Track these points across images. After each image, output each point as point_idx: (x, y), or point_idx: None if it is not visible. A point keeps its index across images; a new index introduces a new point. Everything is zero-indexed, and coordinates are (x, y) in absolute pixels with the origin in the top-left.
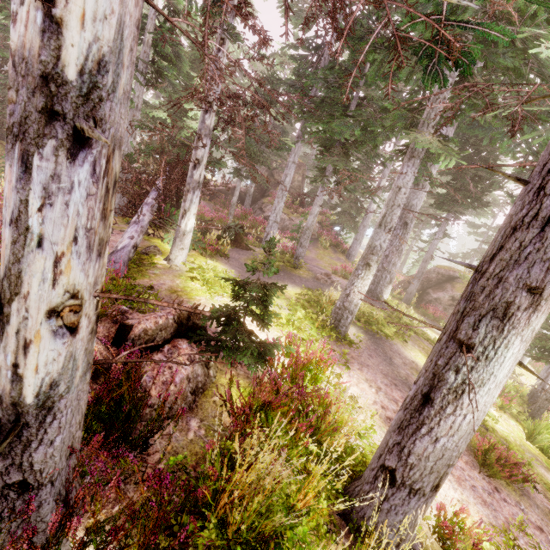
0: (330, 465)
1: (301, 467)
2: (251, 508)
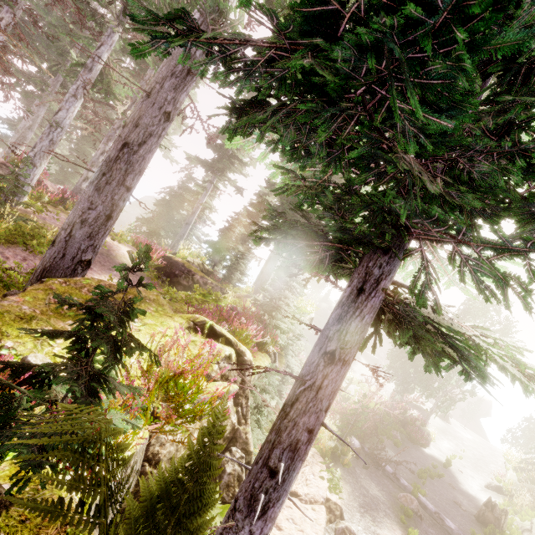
0: None
1: None
2: None
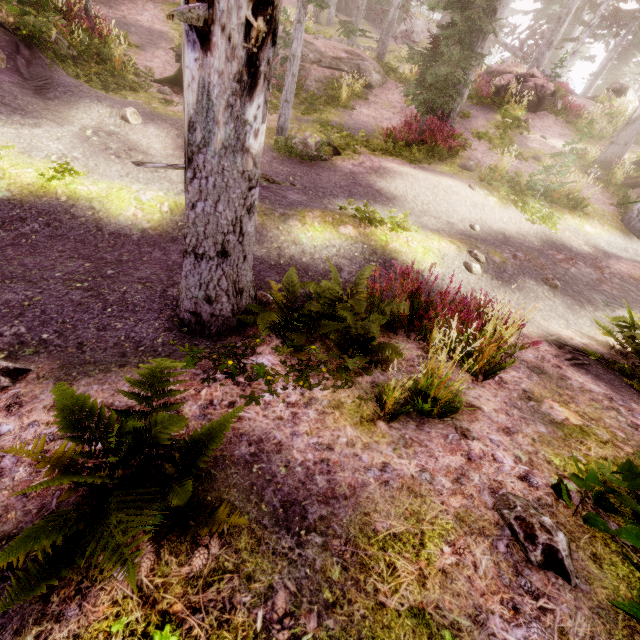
0: None
1: None
2: None
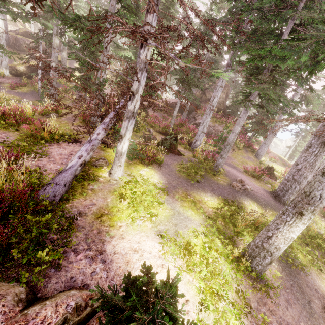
0: None
1: None
2: None
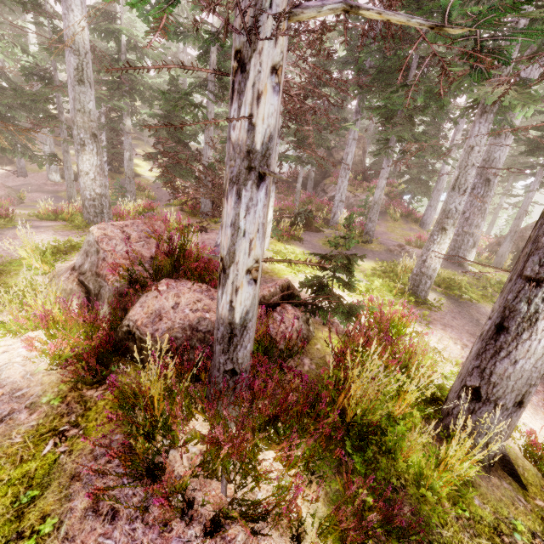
0: (419, 395)
1: (394, 393)
2: (361, 405)
